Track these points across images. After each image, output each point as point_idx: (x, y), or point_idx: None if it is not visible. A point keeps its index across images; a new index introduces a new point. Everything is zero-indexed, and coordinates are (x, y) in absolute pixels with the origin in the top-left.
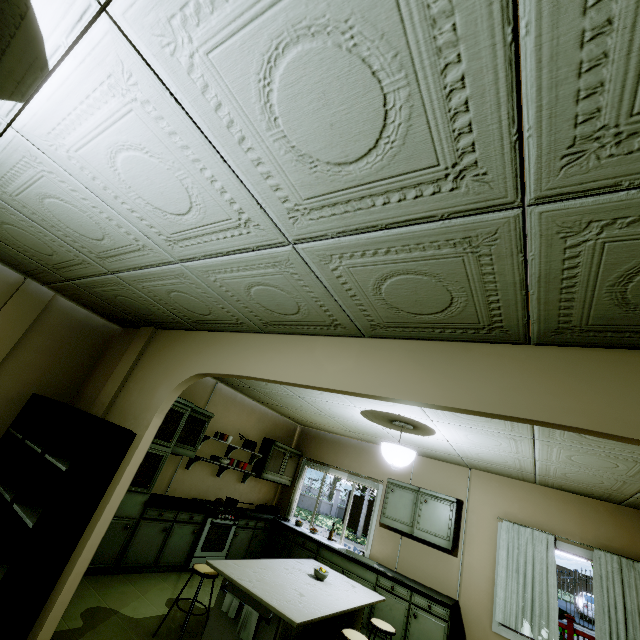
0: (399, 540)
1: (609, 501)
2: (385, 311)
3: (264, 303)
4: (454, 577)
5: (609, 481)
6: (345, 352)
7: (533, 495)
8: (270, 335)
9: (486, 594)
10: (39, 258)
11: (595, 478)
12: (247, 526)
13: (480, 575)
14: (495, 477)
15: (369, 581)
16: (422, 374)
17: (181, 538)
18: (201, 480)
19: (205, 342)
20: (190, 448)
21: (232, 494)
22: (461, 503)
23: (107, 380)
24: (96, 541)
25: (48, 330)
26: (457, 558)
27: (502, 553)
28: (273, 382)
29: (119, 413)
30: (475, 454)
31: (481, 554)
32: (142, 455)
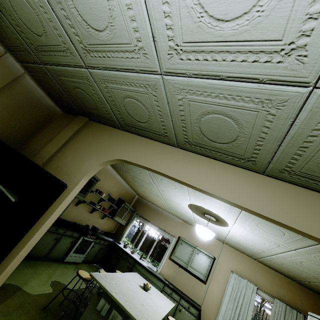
0: (177, 268)
1: (289, 278)
2: (315, 165)
3: (205, 128)
4: (201, 294)
5: (307, 275)
6: (244, 179)
7: (251, 264)
8: (181, 150)
9: (216, 306)
10: (27, 36)
11: (300, 271)
12: (99, 243)
13: (215, 296)
14: (235, 251)
15: (159, 287)
16: (313, 215)
17: (64, 244)
18: (81, 213)
19: (128, 139)
20: (82, 195)
21: (95, 224)
22: (214, 259)
23: (47, 142)
24: (24, 253)
25: (13, 95)
26: (205, 285)
27: (229, 289)
28: (180, 182)
29: (55, 167)
30: (237, 240)
31: (218, 286)
32: (69, 201)
